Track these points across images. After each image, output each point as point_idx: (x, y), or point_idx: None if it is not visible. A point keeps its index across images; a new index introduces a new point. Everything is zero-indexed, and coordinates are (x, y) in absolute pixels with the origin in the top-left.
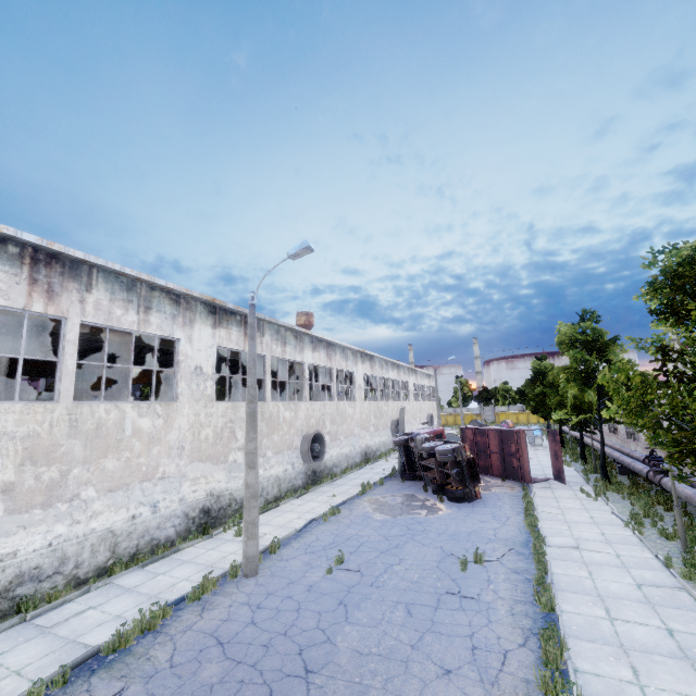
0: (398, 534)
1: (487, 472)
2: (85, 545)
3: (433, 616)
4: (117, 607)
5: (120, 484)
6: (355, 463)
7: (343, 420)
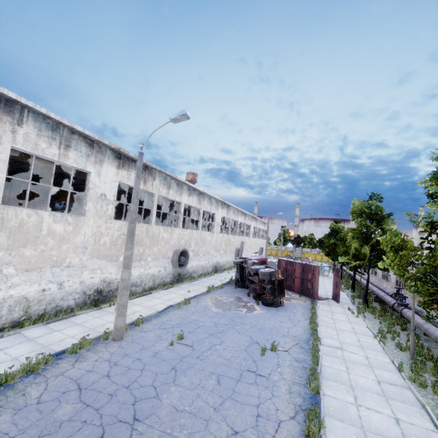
0: (224, 323)
1: (291, 289)
2: (4, 305)
3: (234, 386)
4: (17, 351)
5: (35, 267)
6: (207, 272)
7: (203, 243)
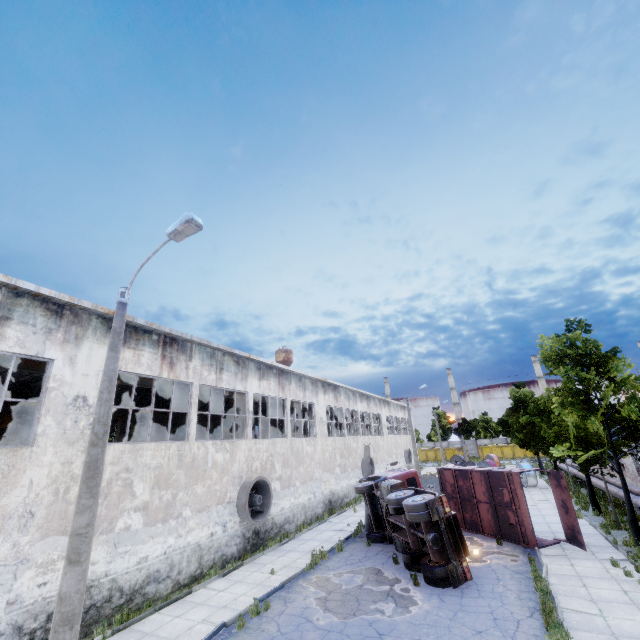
0: None
1: (477, 529)
2: None
3: None
4: None
5: None
6: (315, 516)
7: (299, 461)
